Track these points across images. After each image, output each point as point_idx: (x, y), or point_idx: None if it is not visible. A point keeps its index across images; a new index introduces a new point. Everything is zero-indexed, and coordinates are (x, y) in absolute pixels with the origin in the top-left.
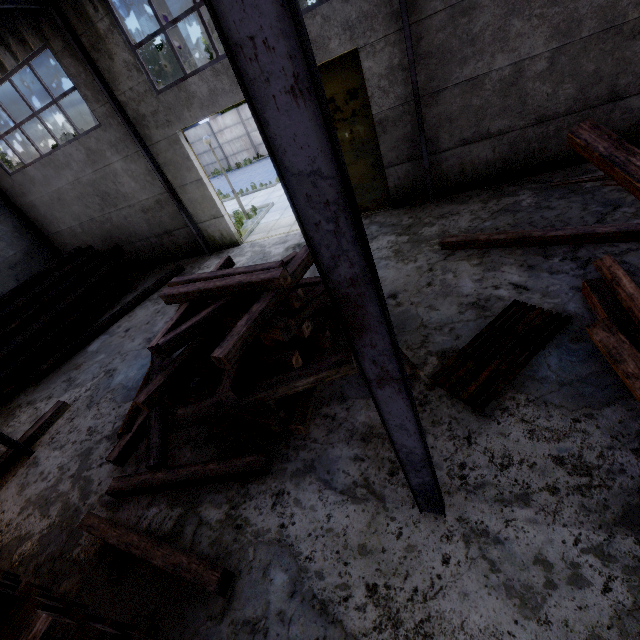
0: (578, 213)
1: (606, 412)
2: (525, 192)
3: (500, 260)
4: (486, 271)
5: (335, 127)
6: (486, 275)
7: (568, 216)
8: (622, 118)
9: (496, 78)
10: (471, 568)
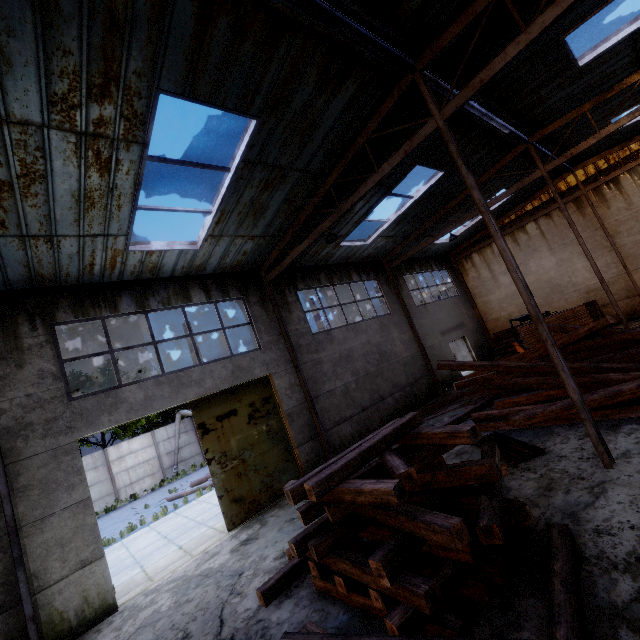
0: None
1: (556, 430)
2: None
3: None
4: None
5: (255, 422)
6: None
7: None
8: (389, 407)
9: (339, 390)
10: None
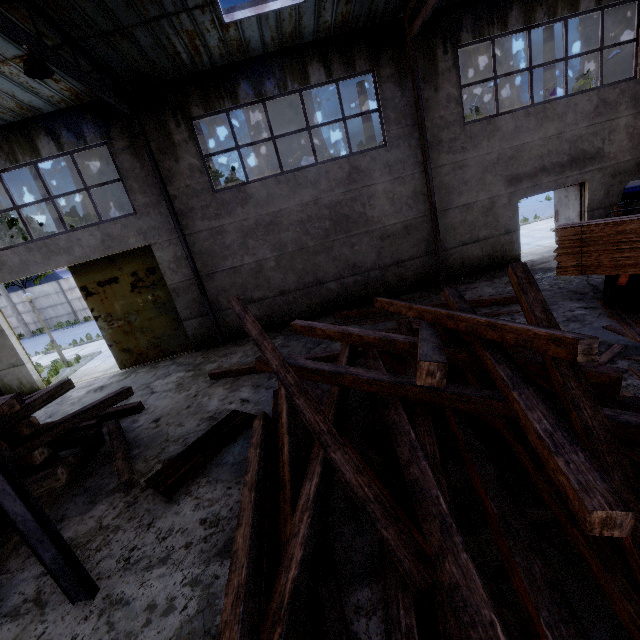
0: (300, 349)
1: None
2: (280, 337)
3: (243, 383)
4: (231, 392)
5: (139, 291)
6: (229, 395)
7: (294, 351)
8: (328, 293)
9: (248, 268)
10: (91, 637)
